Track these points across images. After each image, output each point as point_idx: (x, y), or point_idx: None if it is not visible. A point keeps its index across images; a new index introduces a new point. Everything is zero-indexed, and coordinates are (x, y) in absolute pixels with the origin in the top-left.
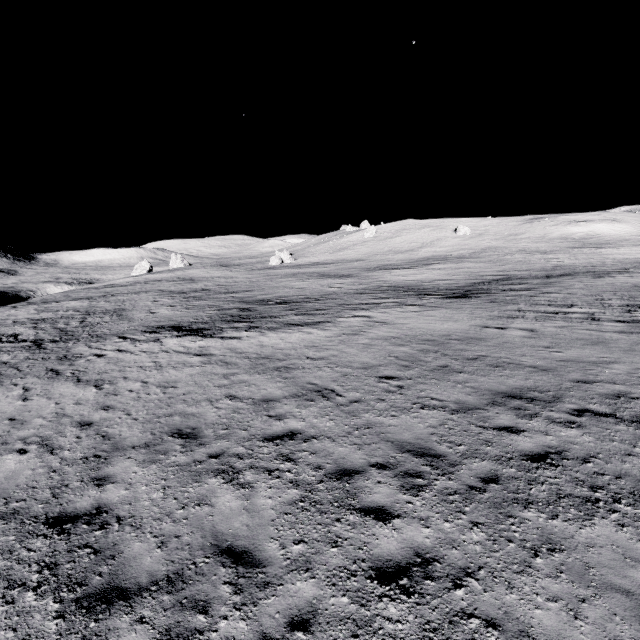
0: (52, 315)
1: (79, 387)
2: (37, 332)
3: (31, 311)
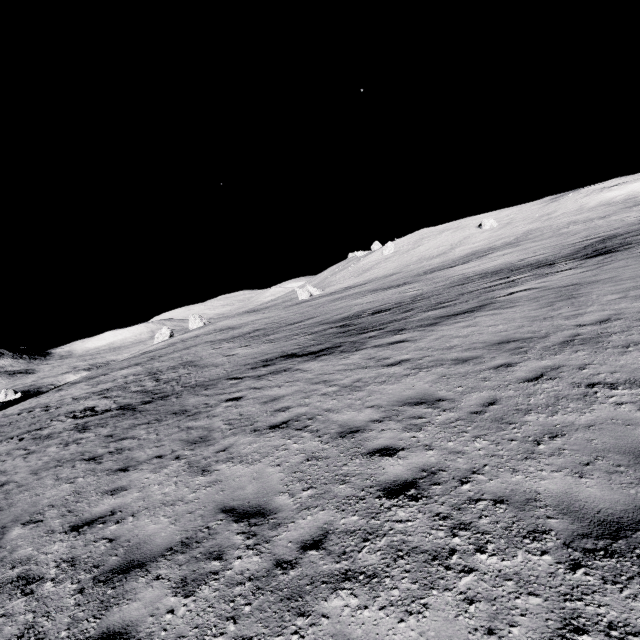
0: (113, 384)
1: (272, 436)
2: (114, 400)
3: (84, 387)
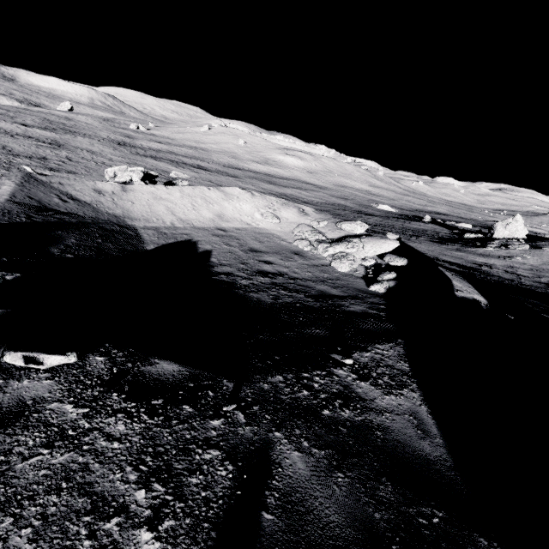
0: None
1: None
2: None
3: None
